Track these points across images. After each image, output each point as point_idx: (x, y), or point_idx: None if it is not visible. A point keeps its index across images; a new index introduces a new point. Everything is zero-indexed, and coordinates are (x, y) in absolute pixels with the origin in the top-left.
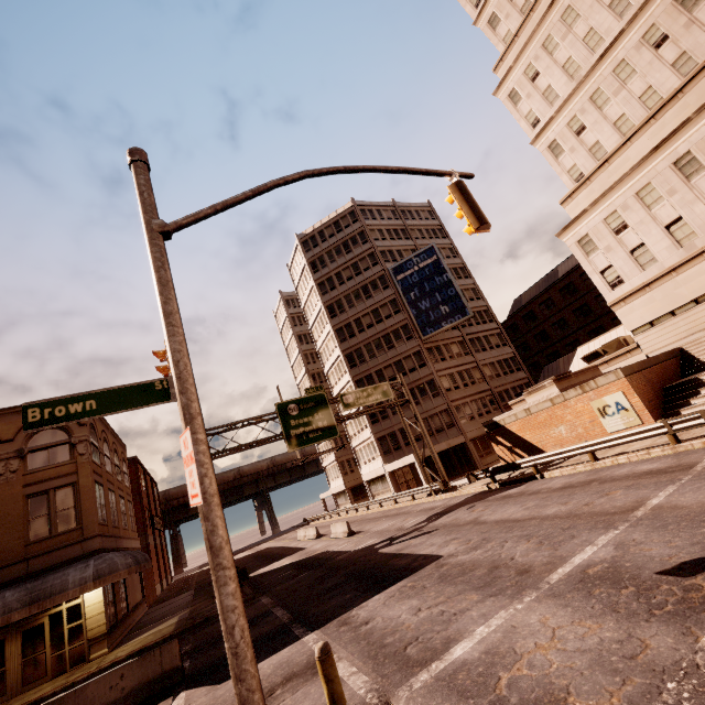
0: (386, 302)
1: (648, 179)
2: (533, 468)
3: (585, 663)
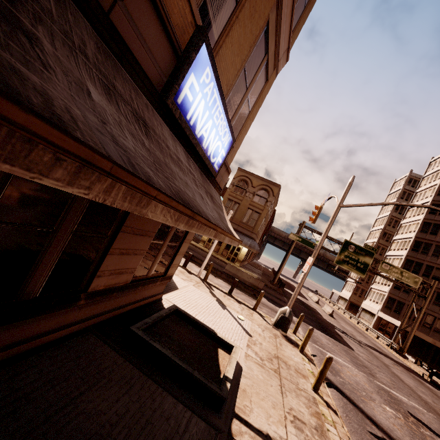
0: None
1: None
2: None
3: (353, 379)
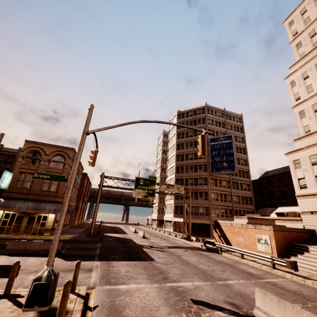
0: None
1: None
2: (219, 248)
3: (140, 305)
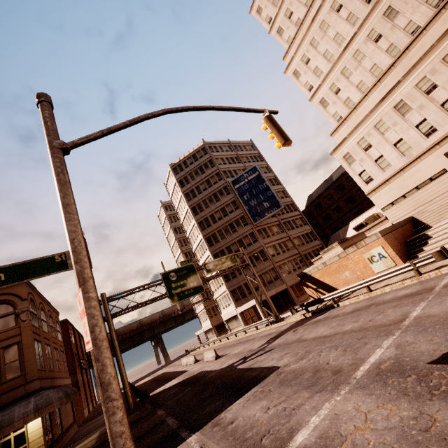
0: (229, 203)
1: (380, 117)
2: (332, 301)
3: (393, 438)
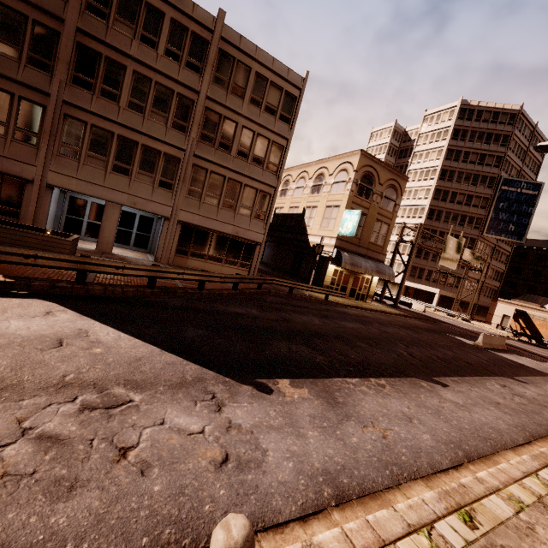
0: (481, 196)
1: None
2: None
3: None
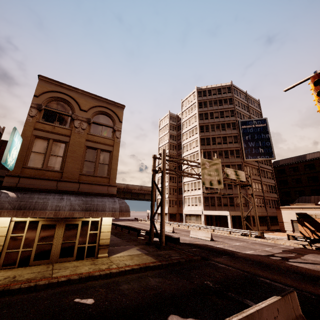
0: (231, 135)
1: None
2: None
3: None
